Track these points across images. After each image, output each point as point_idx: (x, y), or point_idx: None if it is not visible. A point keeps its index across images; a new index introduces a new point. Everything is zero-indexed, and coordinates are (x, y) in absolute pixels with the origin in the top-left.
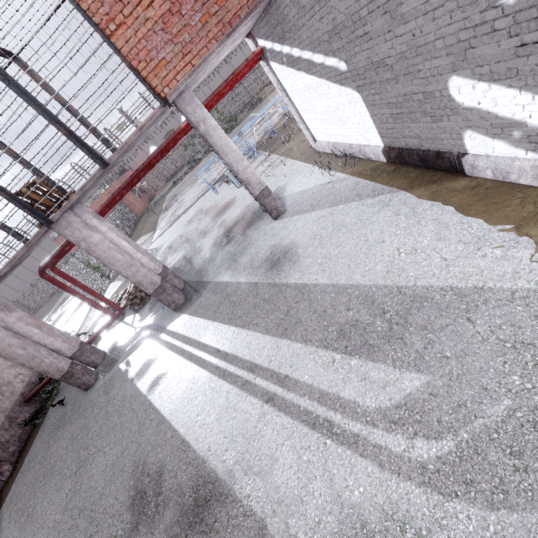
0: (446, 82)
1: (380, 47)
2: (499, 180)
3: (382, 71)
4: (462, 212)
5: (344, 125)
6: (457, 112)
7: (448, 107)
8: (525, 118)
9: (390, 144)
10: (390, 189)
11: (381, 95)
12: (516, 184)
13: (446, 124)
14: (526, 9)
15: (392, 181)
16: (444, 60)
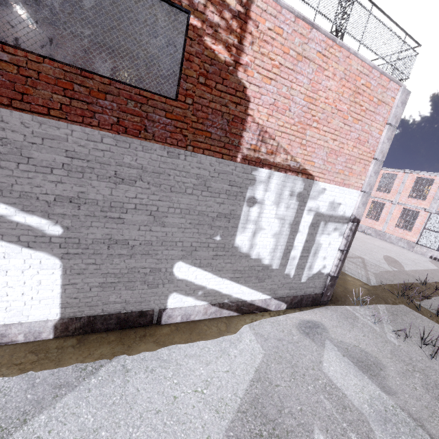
0: (174, 264)
1: (130, 231)
2: (184, 321)
3: (118, 247)
4: (193, 343)
5: None
6: (172, 281)
7: (167, 278)
8: (206, 285)
9: (75, 313)
10: (106, 357)
11: (100, 265)
12: (194, 320)
13: (160, 289)
14: (221, 243)
15: (98, 350)
16: (178, 252)
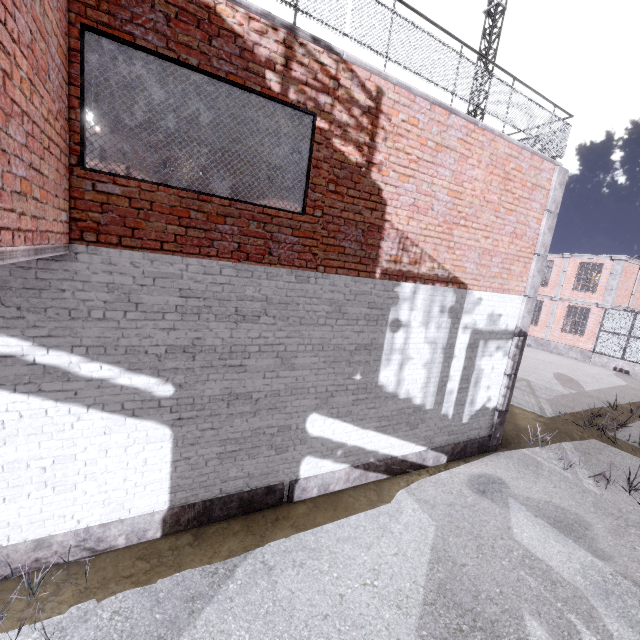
0: (306, 417)
1: (253, 381)
2: (321, 494)
3: (239, 403)
4: (342, 522)
5: (56, 495)
6: (305, 441)
7: (299, 437)
8: (347, 441)
9: (187, 499)
10: (238, 554)
11: (218, 429)
12: (334, 492)
13: (290, 454)
14: (362, 384)
15: (224, 546)
16: (311, 401)
